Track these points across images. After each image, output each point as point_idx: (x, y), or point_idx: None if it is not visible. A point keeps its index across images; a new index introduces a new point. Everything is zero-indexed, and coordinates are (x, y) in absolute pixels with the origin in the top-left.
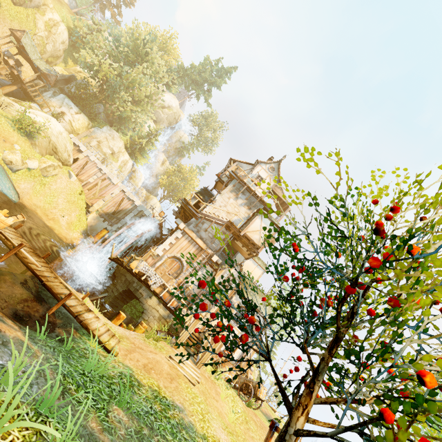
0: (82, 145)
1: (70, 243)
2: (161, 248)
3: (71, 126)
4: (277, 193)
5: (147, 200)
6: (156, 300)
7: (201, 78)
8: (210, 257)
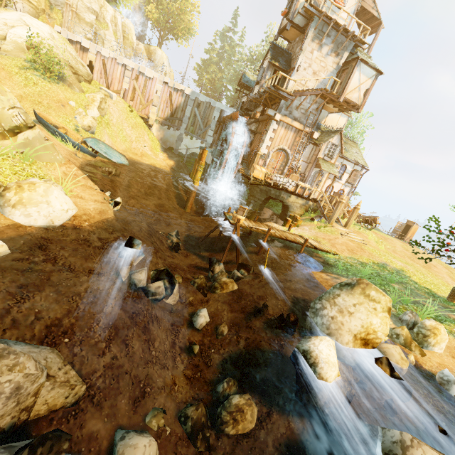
0: (80, 38)
1: (169, 168)
2: (265, 147)
3: (28, 2)
4: (367, 7)
5: (151, 57)
6: (294, 197)
7: None
8: (309, 136)
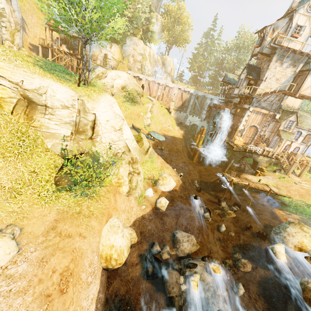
0: (138, 74)
1: (182, 136)
2: (242, 125)
3: (115, 60)
4: None
5: (163, 63)
6: (262, 157)
7: None
8: (273, 117)
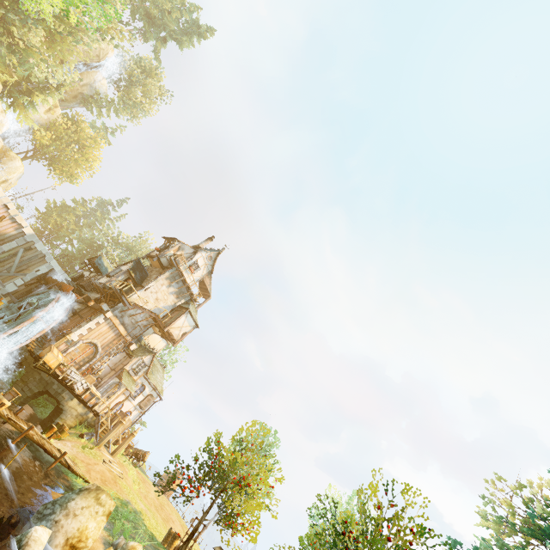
0: None
1: None
2: (78, 334)
3: None
4: (206, 283)
5: (2, 158)
6: (77, 401)
7: (162, 22)
8: (128, 345)
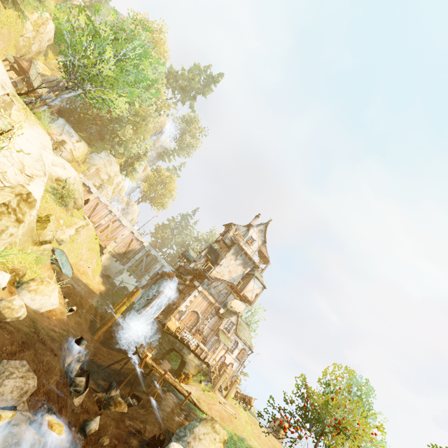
0: (92, 186)
1: (99, 292)
2: (184, 305)
3: (72, 155)
4: (263, 251)
5: (128, 207)
6: (193, 355)
7: (190, 87)
8: (217, 310)
